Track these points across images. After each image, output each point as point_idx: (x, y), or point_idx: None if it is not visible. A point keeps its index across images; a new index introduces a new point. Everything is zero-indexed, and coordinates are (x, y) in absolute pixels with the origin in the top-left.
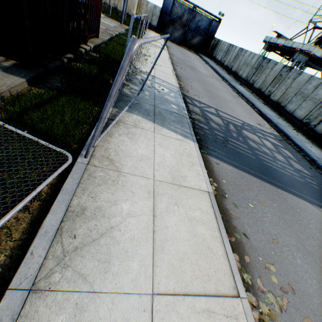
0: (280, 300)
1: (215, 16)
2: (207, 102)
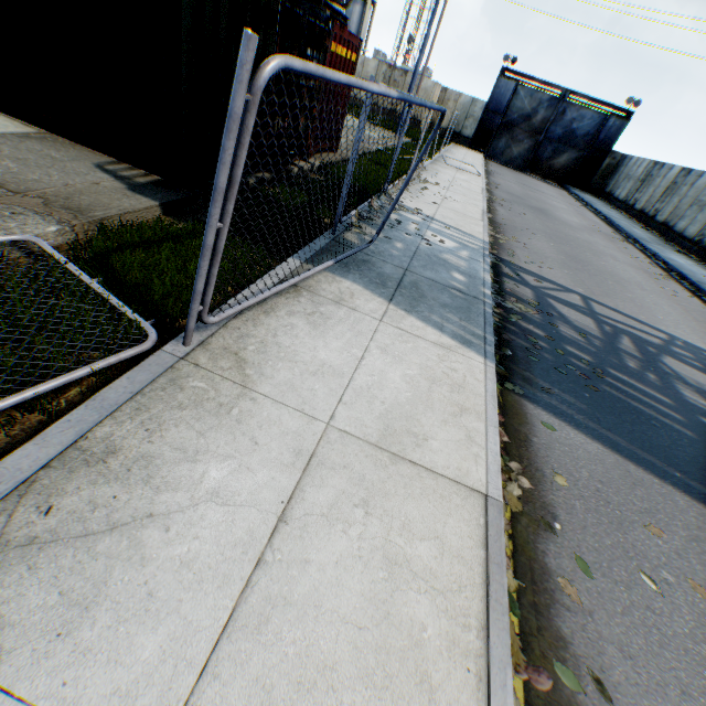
0: None
1: (615, 106)
2: (560, 280)
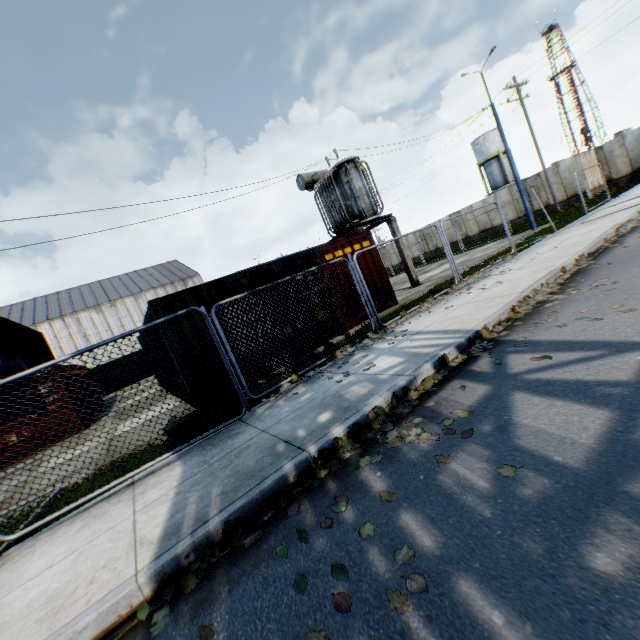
0: None
1: None
2: (623, 330)
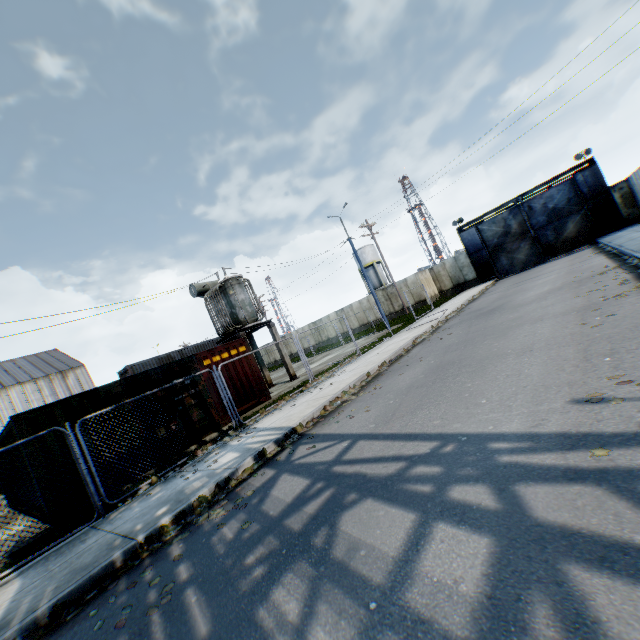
0: None
1: (569, 169)
2: (355, 425)
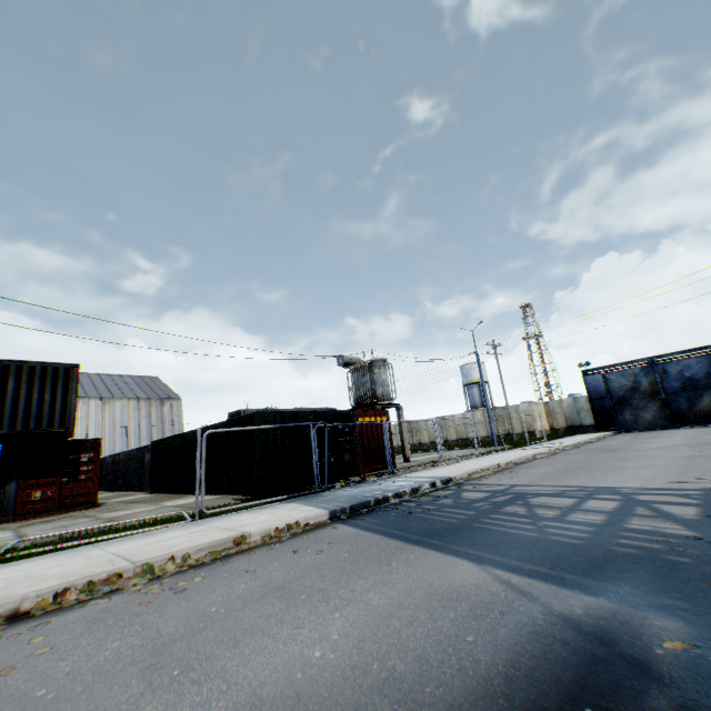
0: (156, 589)
1: None
2: (508, 482)
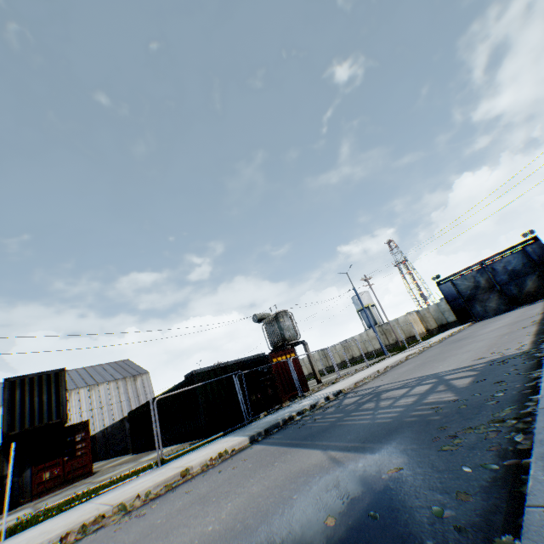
0: (127, 519)
1: (519, 243)
2: (377, 384)
